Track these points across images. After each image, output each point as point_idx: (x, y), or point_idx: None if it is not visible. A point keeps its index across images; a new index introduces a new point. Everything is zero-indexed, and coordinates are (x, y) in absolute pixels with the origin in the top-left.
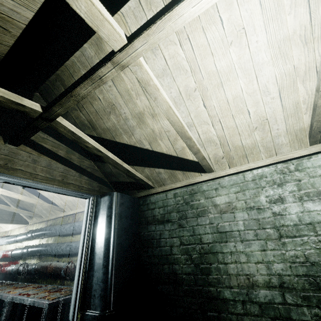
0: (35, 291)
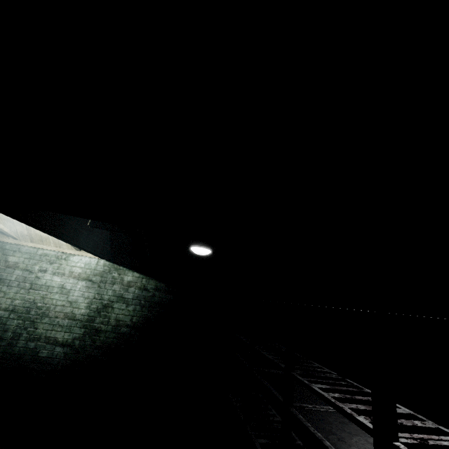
0: None
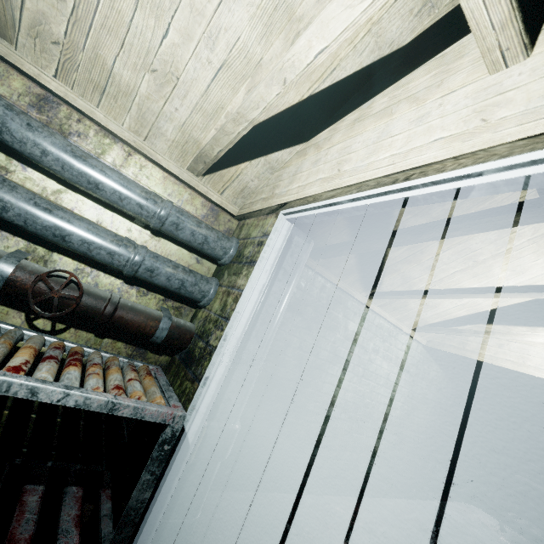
0: None
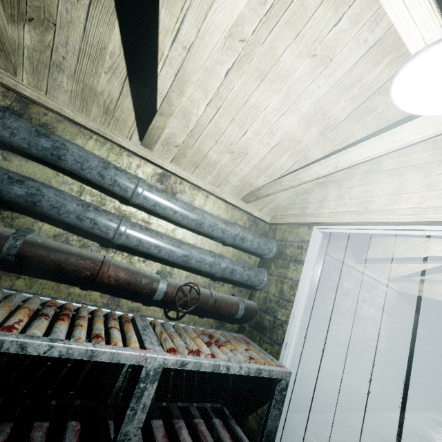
0: (181, 340)
